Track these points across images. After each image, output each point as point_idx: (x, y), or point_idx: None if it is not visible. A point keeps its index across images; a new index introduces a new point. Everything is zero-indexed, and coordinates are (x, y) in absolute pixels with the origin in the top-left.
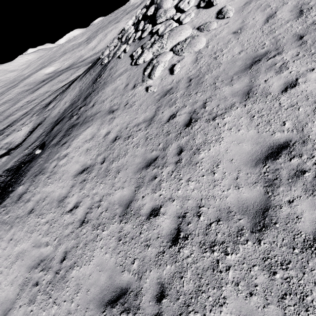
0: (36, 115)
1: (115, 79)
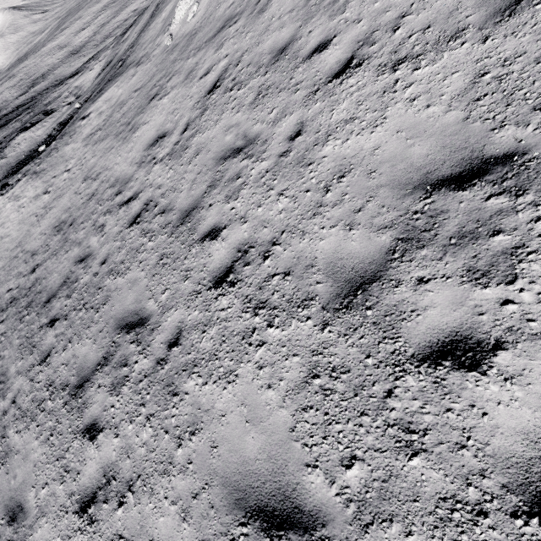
0: (112, 47)
1: (164, 8)
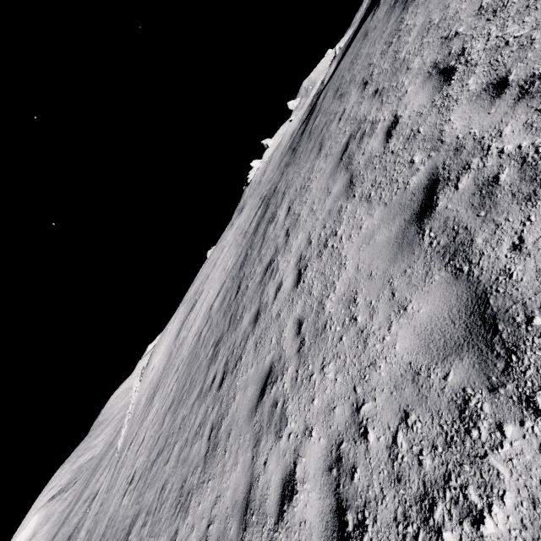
0: None
1: None
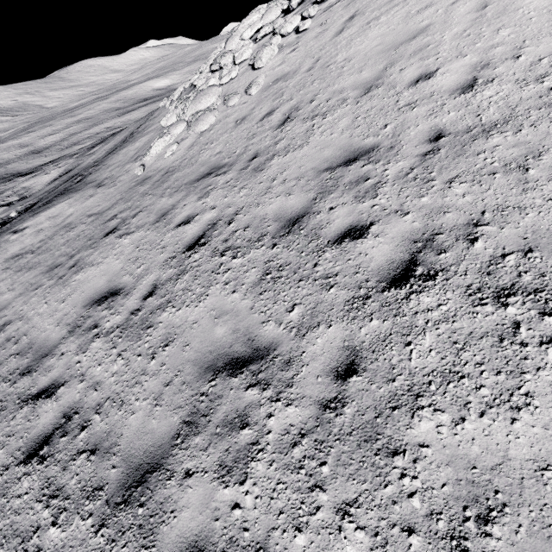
0: (76, 157)
1: (139, 138)
